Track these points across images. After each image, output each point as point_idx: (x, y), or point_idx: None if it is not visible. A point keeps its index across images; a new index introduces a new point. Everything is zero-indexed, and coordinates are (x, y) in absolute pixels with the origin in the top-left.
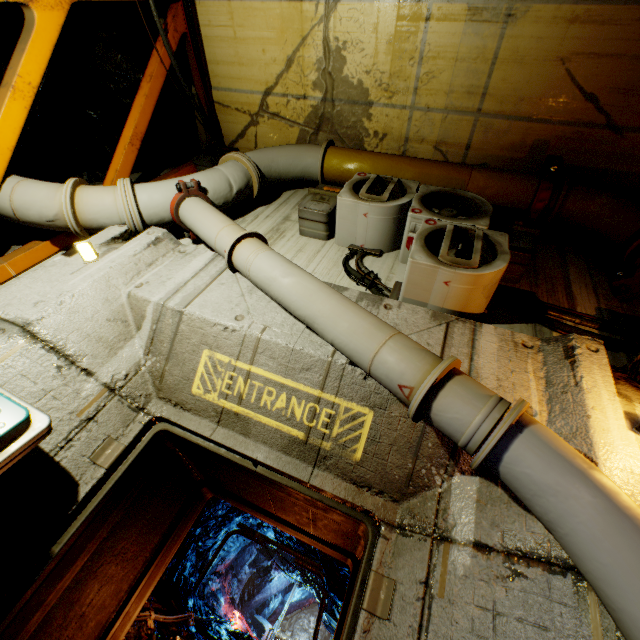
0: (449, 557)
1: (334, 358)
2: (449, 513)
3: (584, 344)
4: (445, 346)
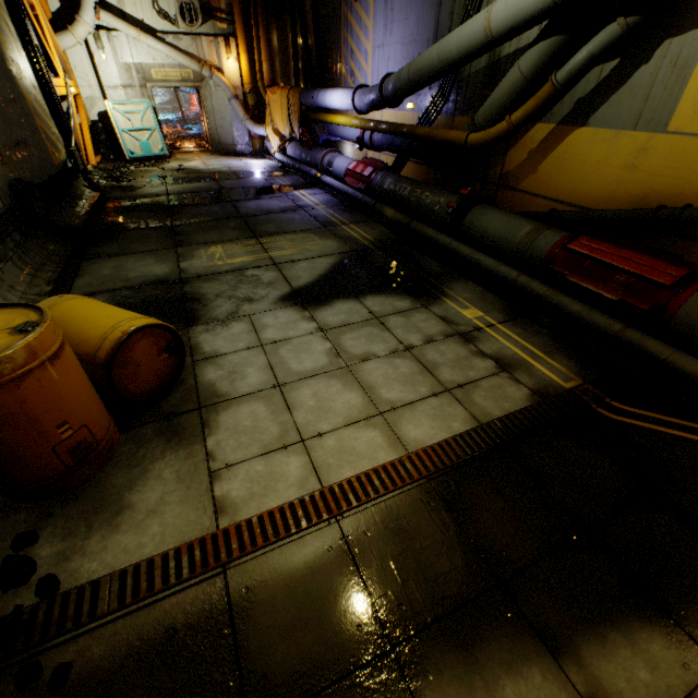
0: (212, 90)
1: (180, 64)
2: (210, 83)
3: (221, 41)
4: (198, 50)
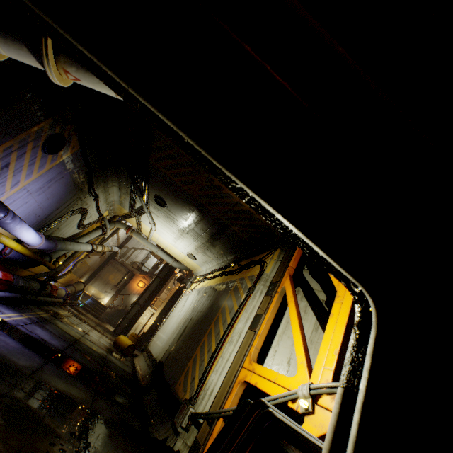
0: None
1: None
2: None
3: None
4: None
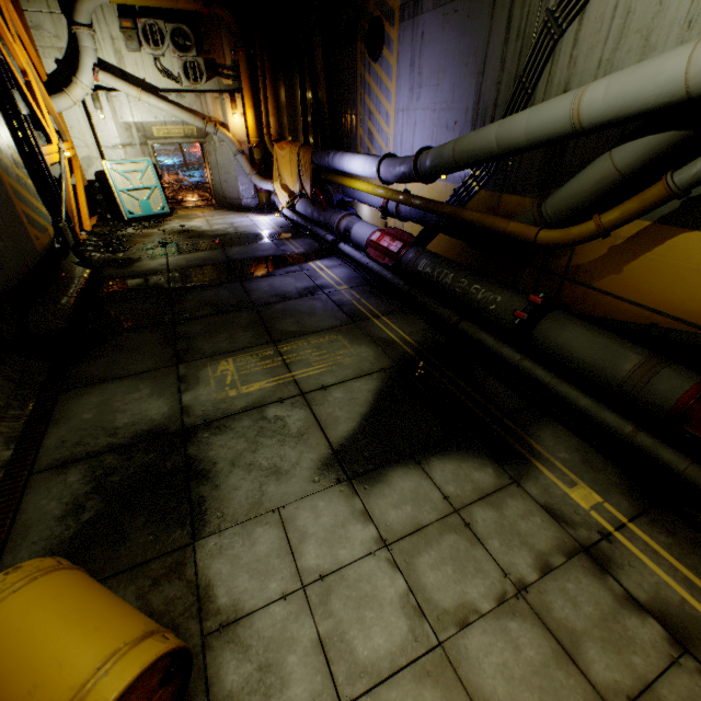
0: (216, 145)
1: (183, 121)
2: (214, 139)
3: (226, 97)
4: (202, 106)
